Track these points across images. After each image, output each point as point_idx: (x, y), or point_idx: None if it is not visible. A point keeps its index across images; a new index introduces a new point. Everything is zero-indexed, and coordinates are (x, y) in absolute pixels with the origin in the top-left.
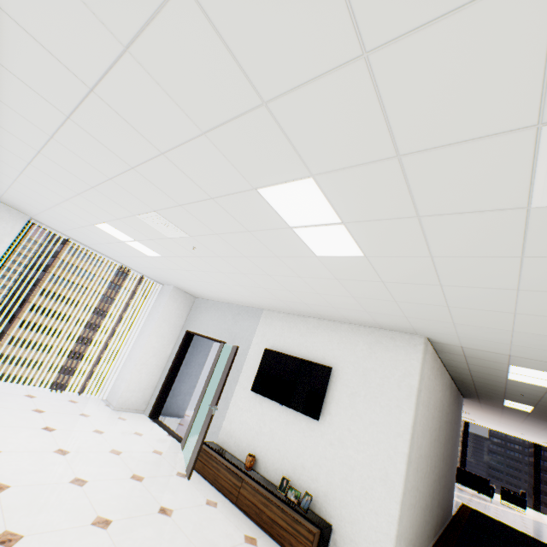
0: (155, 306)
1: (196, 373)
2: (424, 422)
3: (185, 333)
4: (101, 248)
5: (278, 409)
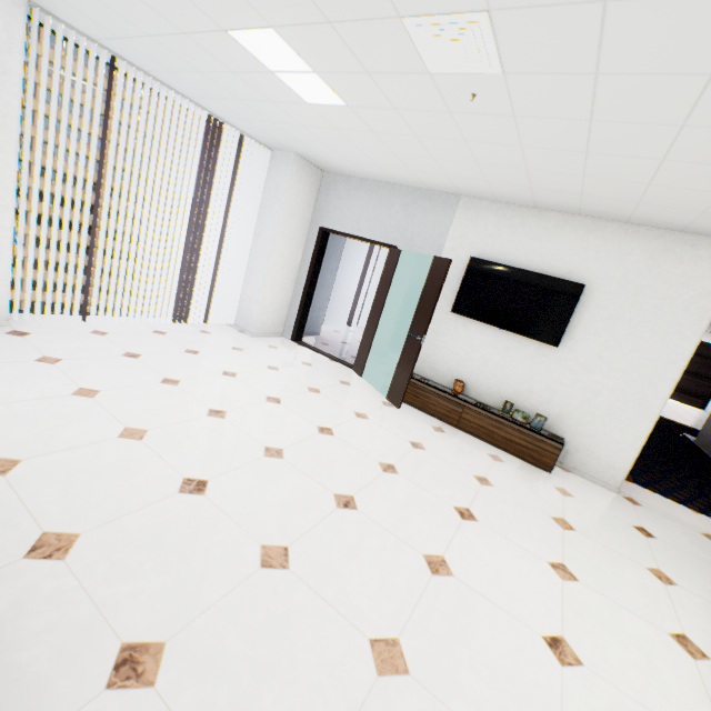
0: (269, 190)
1: (328, 283)
2: None
3: (318, 232)
4: (184, 80)
5: (493, 334)
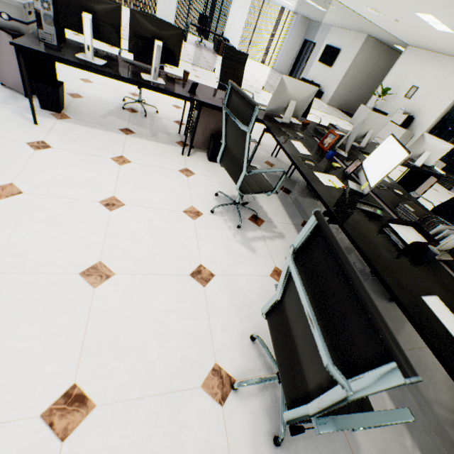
0: (293, 27)
1: None
2: (361, 68)
3: (303, 41)
4: (275, 1)
5: (323, 67)
